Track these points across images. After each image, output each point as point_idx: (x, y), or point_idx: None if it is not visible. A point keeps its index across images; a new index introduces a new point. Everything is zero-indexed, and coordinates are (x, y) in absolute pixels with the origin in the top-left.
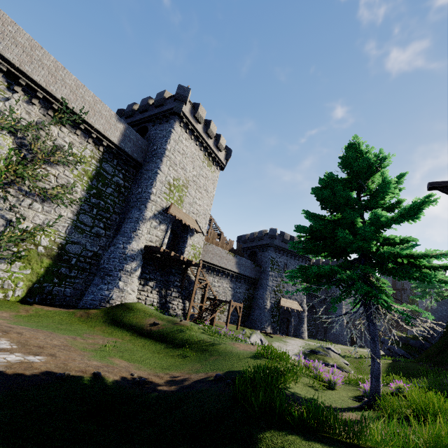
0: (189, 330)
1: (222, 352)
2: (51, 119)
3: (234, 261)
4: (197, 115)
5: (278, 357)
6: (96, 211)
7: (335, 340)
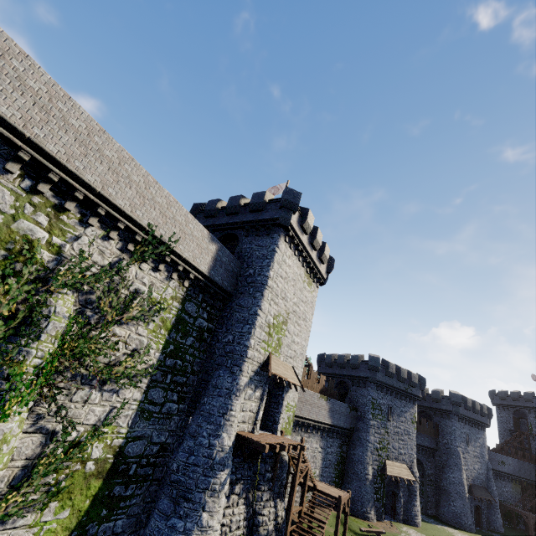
0: None
1: None
2: (130, 254)
3: (326, 407)
4: (304, 224)
5: None
6: (170, 377)
7: (455, 522)
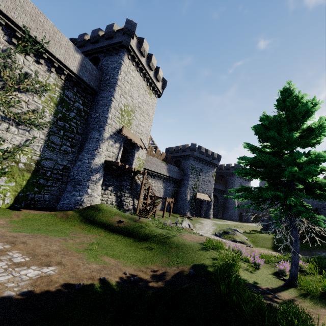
0: (147, 225)
1: (177, 244)
2: (15, 47)
3: (165, 168)
4: (141, 49)
5: (214, 244)
6: (63, 132)
7: (229, 218)
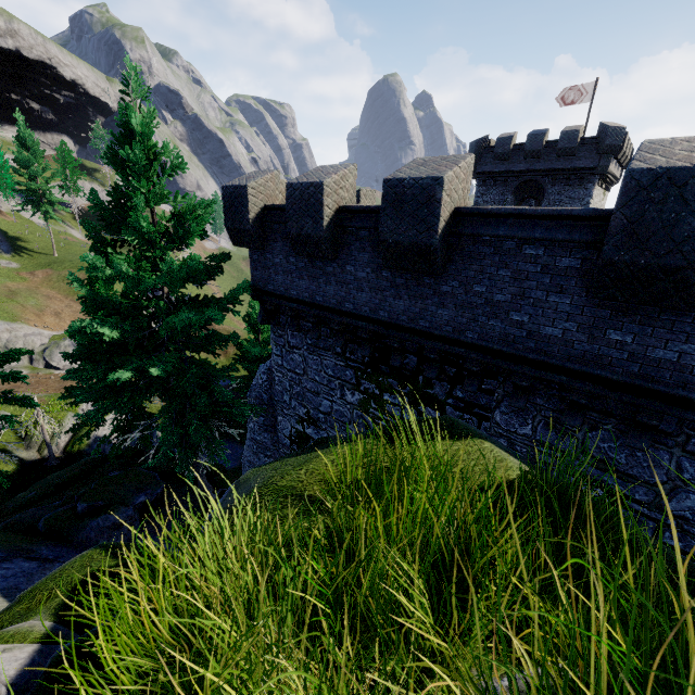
0: None
1: None
2: None
3: None
4: (619, 155)
5: None
6: None
7: None
